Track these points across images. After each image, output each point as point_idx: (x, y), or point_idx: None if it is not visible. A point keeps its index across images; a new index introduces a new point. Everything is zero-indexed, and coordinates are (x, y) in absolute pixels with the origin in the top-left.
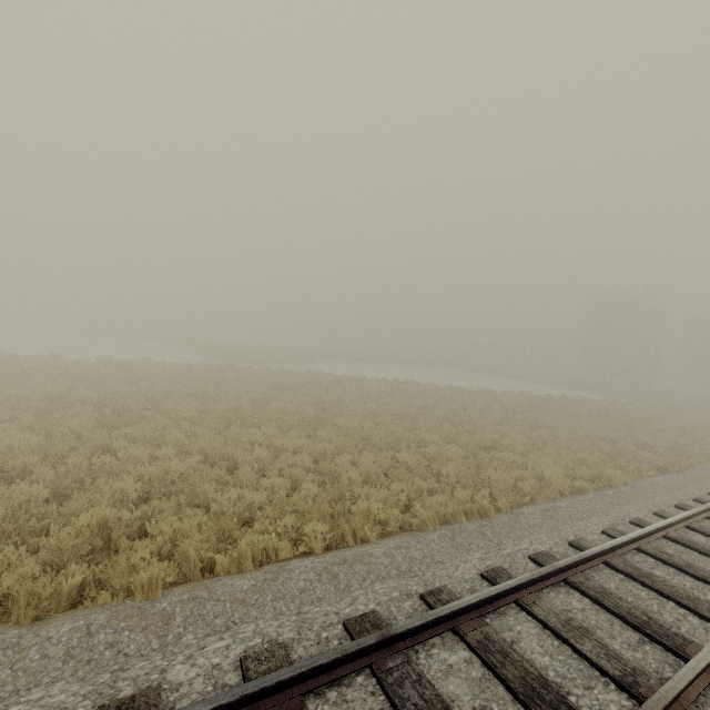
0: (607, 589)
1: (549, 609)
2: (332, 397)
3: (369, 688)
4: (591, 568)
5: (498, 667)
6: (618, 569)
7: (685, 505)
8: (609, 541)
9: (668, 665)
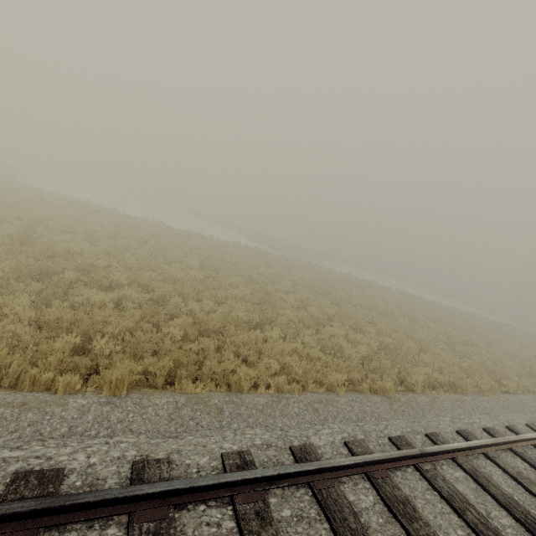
0: None
1: None
2: (391, 300)
3: None
4: None
5: None
6: None
7: None
8: None
9: None
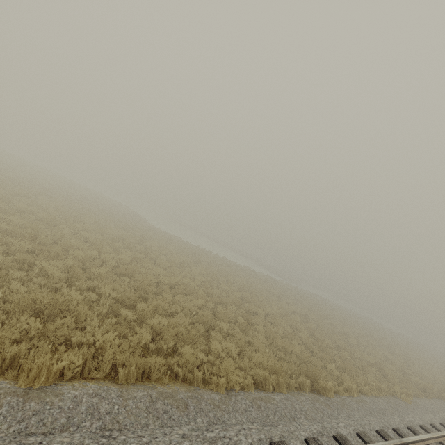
0: None
1: None
2: (385, 332)
3: None
4: None
5: None
6: None
7: None
8: None
9: None
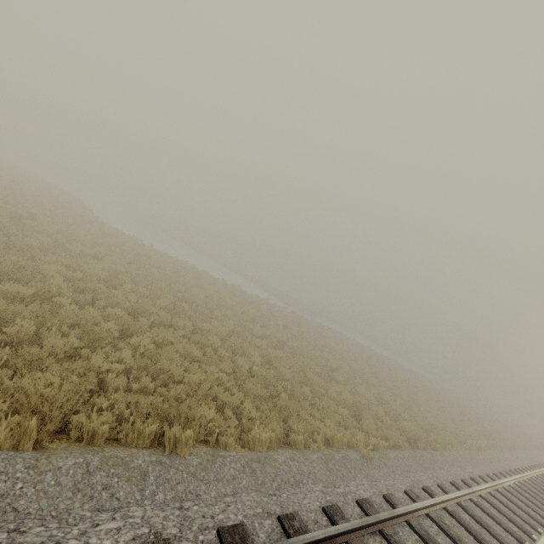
0: None
1: None
2: (402, 373)
3: None
4: None
5: None
6: None
7: None
8: None
9: None
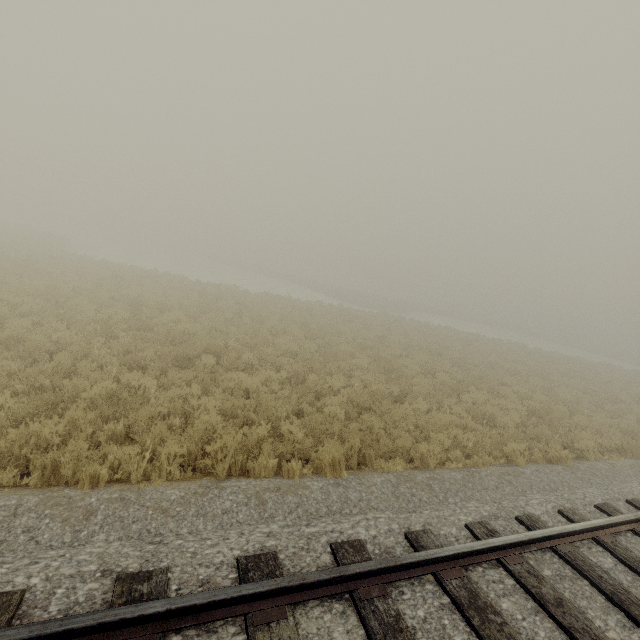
0: None
1: None
2: (509, 356)
3: None
4: None
5: None
6: None
7: None
8: None
9: None
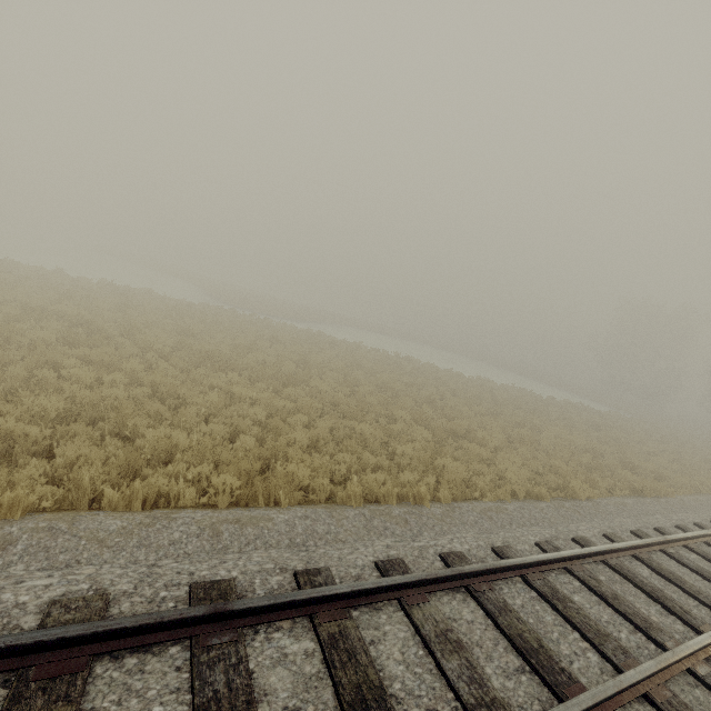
0: (509, 605)
1: (431, 615)
2: (319, 358)
3: (178, 662)
4: (504, 579)
5: (337, 667)
6: (533, 586)
7: (642, 533)
8: (534, 555)
9: (538, 702)
